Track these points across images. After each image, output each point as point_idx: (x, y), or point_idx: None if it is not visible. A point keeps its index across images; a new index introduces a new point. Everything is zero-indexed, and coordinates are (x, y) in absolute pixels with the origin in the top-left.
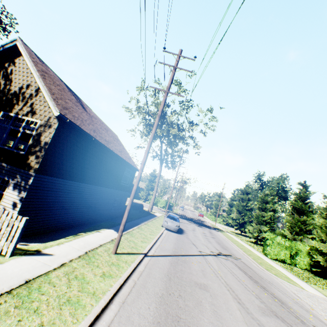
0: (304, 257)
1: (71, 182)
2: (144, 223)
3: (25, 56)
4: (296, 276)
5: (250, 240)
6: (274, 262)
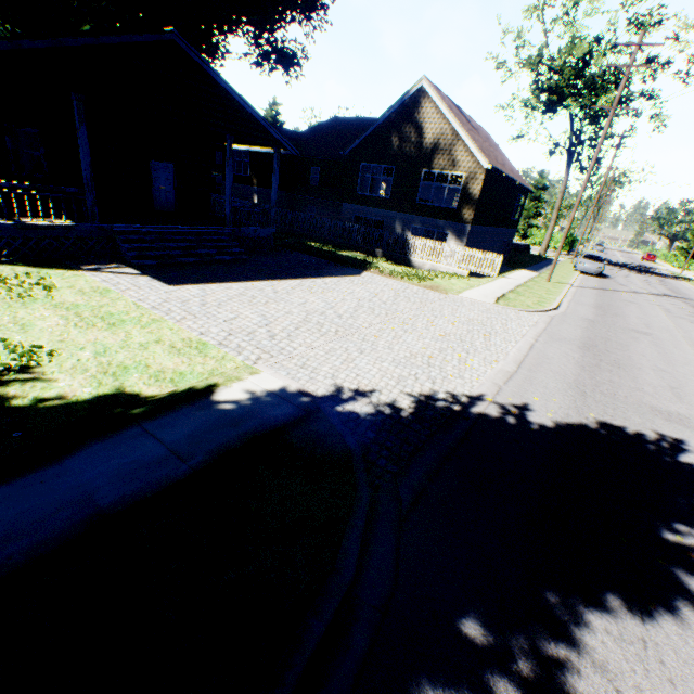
0: None
1: (482, 227)
2: (549, 267)
3: (437, 101)
4: None
5: None
6: None
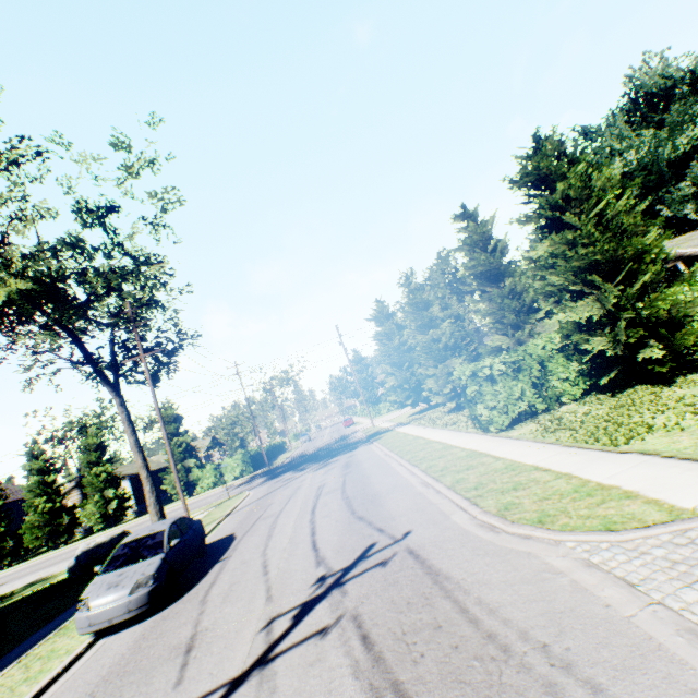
0: (564, 366)
1: None
2: None
3: None
4: (593, 446)
5: (449, 409)
6: (514, 439)
